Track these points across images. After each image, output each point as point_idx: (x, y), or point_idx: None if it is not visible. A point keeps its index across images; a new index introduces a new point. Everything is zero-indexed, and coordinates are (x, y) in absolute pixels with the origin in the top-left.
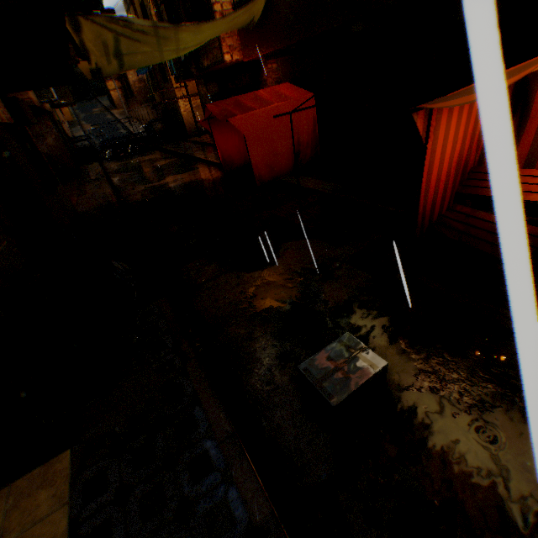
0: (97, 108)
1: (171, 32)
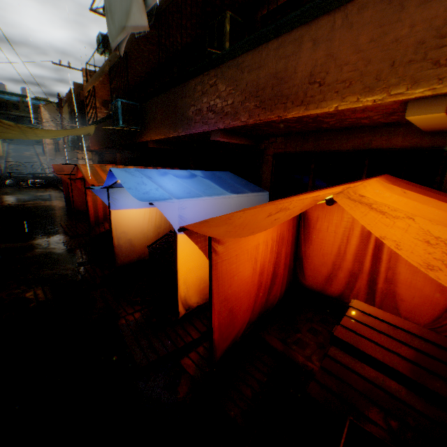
0: (30, 151)
1: (31, 128)
